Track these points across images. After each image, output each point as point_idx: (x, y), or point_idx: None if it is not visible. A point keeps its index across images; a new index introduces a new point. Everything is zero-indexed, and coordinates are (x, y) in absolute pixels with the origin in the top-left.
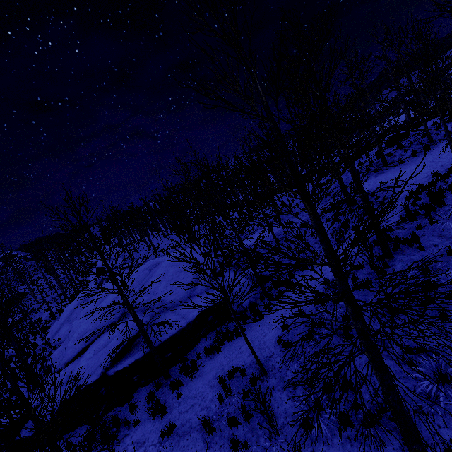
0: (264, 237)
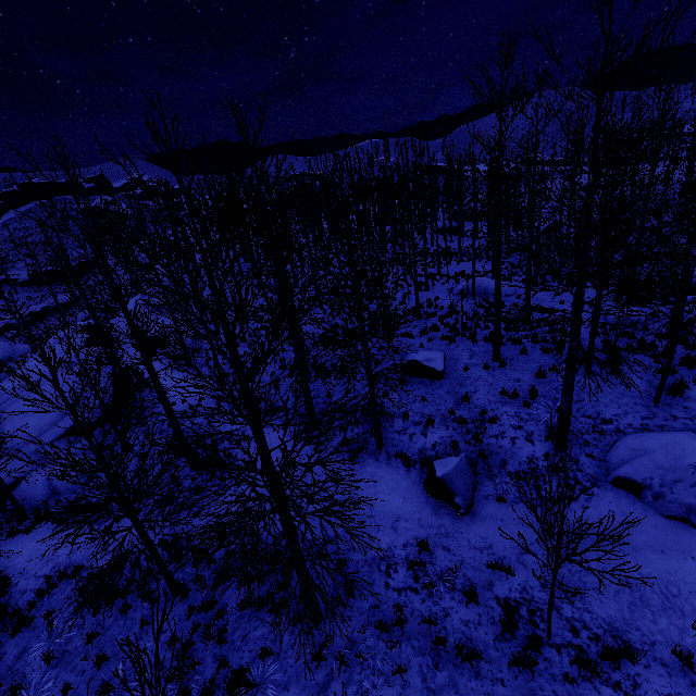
0: (175, 405)
